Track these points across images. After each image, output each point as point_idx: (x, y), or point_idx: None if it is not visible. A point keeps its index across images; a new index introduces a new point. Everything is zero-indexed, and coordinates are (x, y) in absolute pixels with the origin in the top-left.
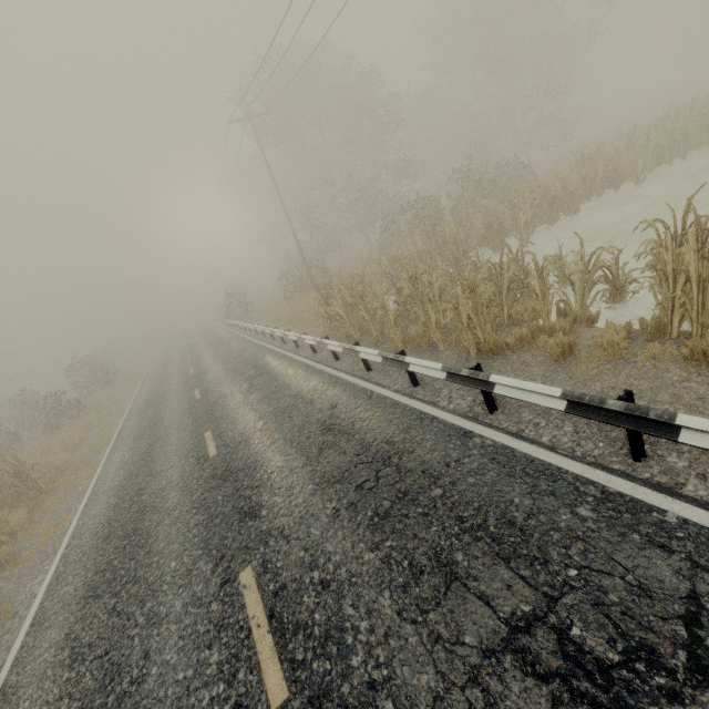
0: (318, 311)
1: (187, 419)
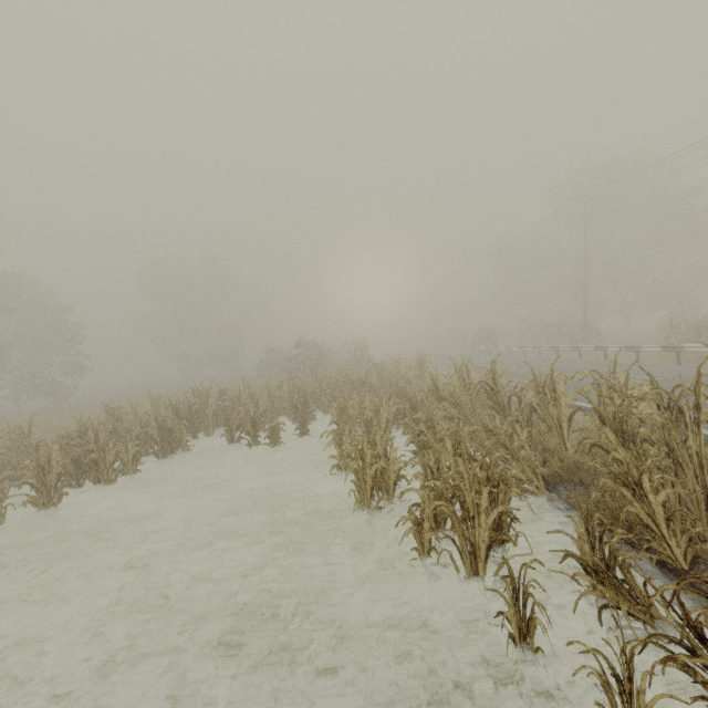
0: (664, 342)
1: (564, 372)
